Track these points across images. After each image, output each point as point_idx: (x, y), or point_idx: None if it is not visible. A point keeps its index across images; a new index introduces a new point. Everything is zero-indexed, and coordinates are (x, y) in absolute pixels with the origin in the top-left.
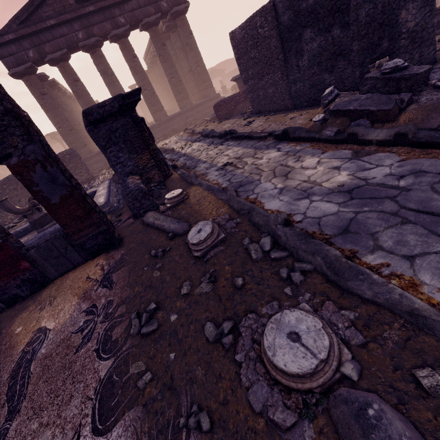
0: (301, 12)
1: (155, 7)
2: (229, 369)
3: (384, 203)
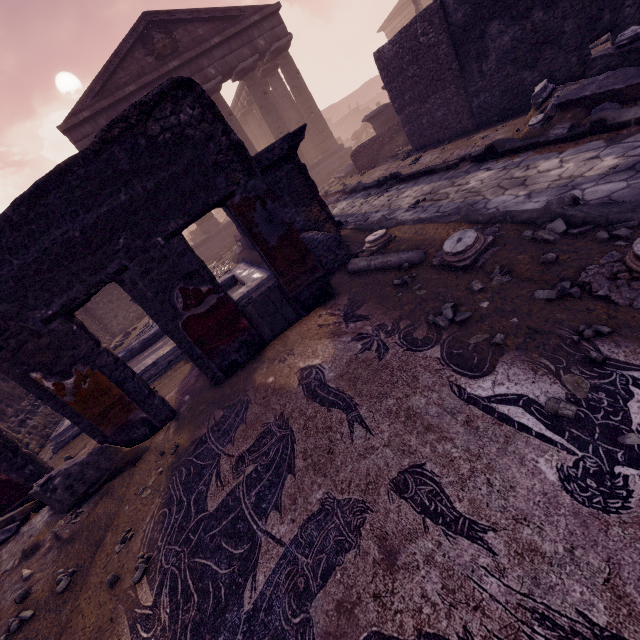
0: (483, 3)
1: (250, 48)
2: (595, 304)
3: None
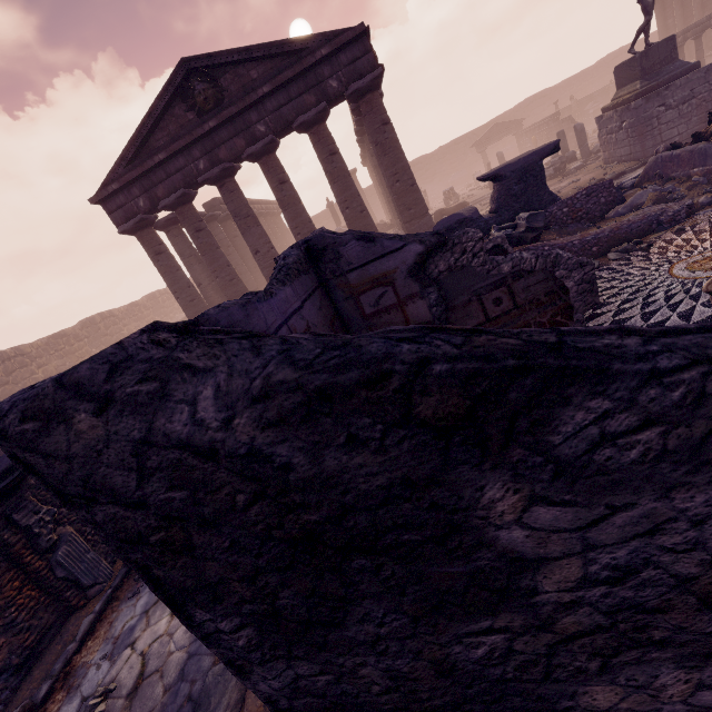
0: None
1: (316, 94)
2: None
3: None
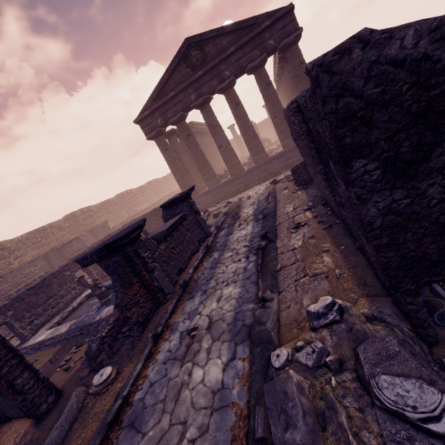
0: (319, 133)
1: (260, 49)
2: None
3: None
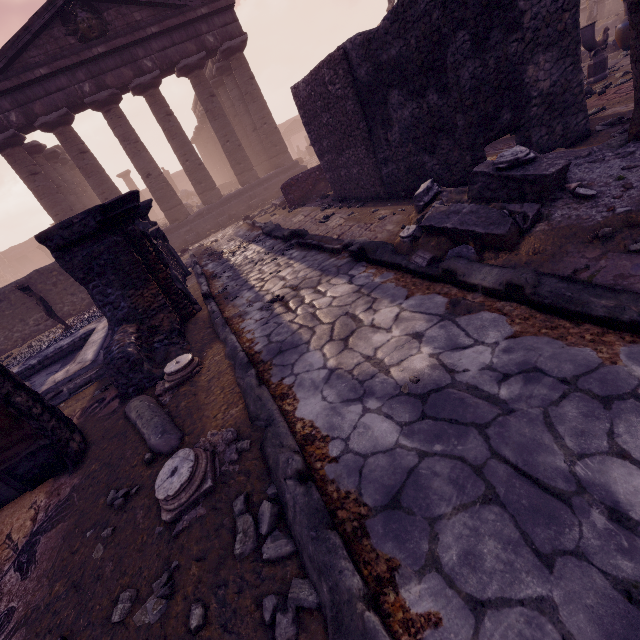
0: (382, 66)
1: (196, 44)
2: None
3: (468, 437)
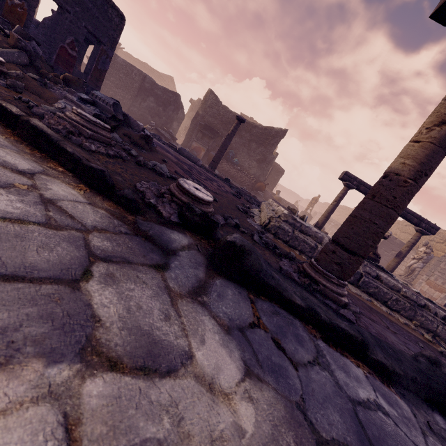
0: (154, 91)
1: None
2: None
3: None
